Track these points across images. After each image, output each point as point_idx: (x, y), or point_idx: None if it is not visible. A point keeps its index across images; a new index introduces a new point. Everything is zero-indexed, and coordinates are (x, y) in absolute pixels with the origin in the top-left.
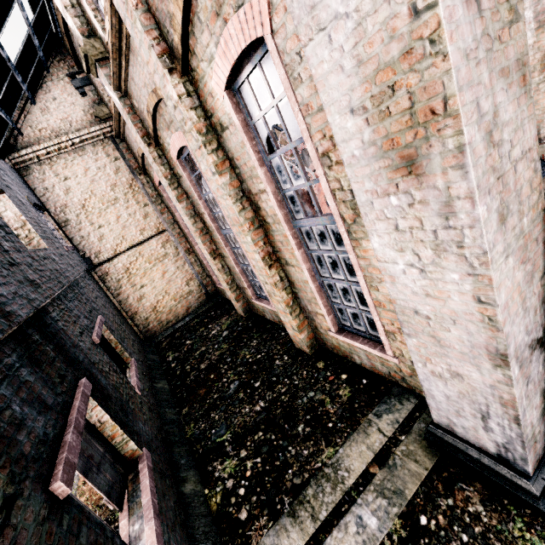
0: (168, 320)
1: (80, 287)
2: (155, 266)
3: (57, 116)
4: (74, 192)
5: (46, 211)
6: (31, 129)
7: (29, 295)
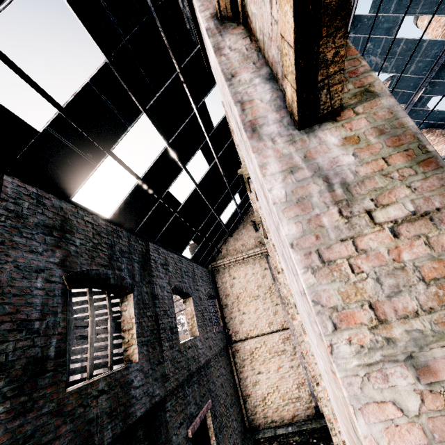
0: (272, 418)
1: (208, 367)
2: (273, 358)
3: (240, 242)
4: (235, 287)
5: (216, 298)
6: (226, 249)
7: (155, 391)
